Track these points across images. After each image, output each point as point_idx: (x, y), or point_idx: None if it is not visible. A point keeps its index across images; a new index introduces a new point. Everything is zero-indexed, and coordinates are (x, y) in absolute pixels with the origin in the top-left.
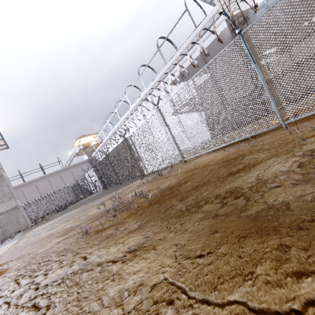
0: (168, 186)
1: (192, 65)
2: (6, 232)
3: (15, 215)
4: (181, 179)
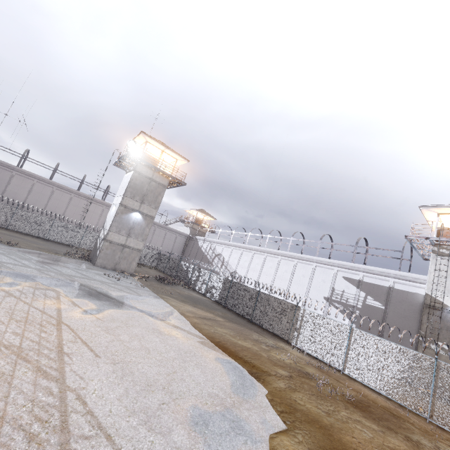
0: (352, 395)
1: (374, 286)
2: (118, 264)
3: (134, 256)
4: (361, 399)
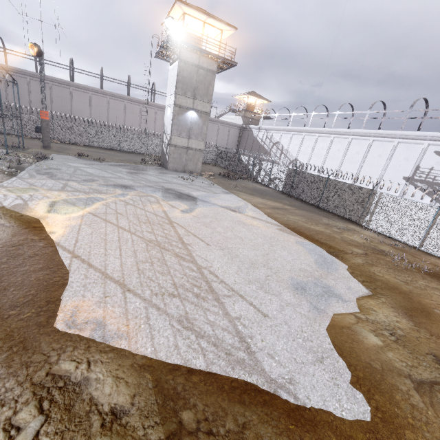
0: (428, 268)
1: None
2: (186, 166)
3: (198, 156)
4: (438, 271)
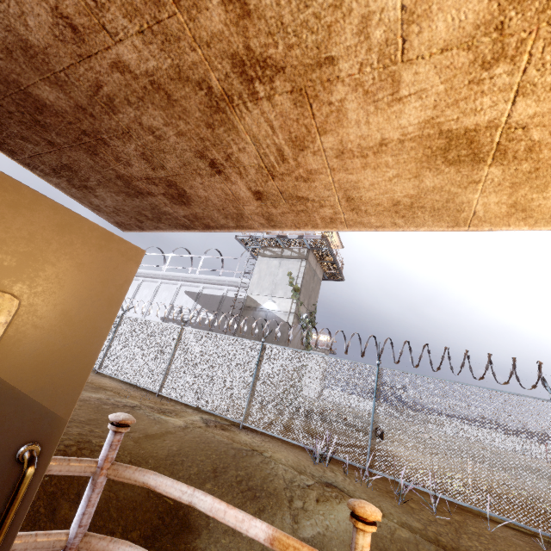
0: None
1: (211, 297)
2: None
3: None
4: None
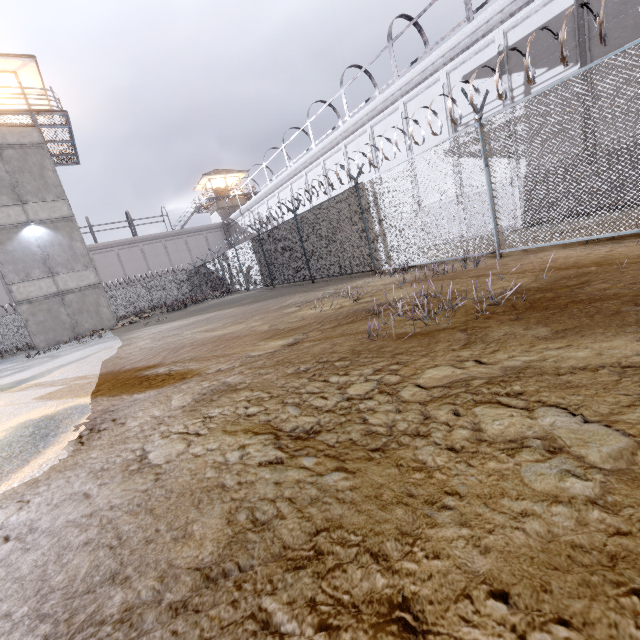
0: (518, 287)
1: (539, 34)
2: (77, 326)
3: (93, 299)
4: (553, 279)
